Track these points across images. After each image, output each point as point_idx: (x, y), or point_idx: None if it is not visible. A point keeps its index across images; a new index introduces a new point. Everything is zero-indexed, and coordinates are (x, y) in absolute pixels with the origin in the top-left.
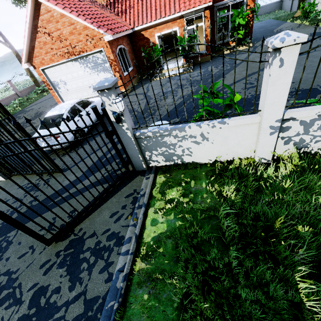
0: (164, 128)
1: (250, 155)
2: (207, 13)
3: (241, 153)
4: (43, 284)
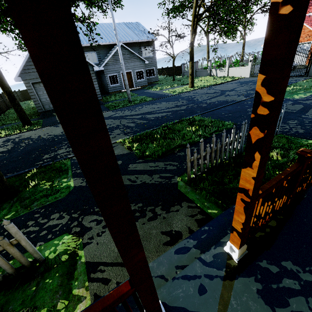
0: None
1: None
2: None
3: None
4: None
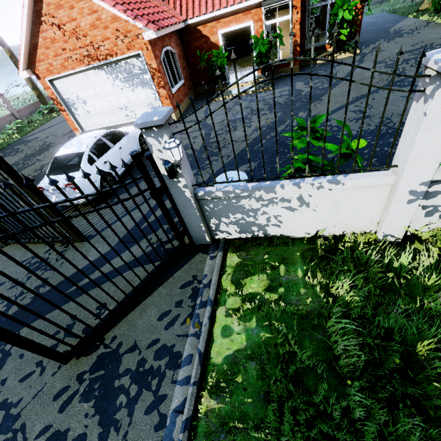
0: (242, 186)
1: (369, 229)
2: (297, 0)
3: (357, 225)
4: (60, 428)
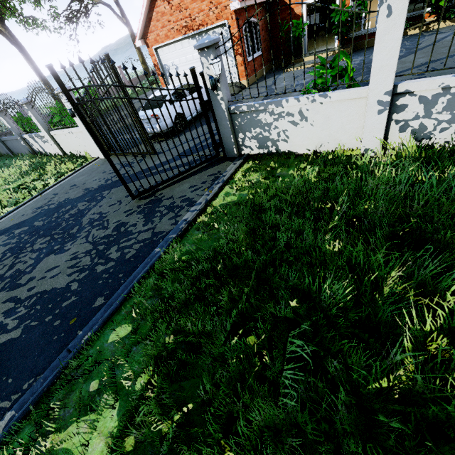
0: (261, 101)
1: (356, 146)
2: None
3: (345, 142)
4: (125, 221)
